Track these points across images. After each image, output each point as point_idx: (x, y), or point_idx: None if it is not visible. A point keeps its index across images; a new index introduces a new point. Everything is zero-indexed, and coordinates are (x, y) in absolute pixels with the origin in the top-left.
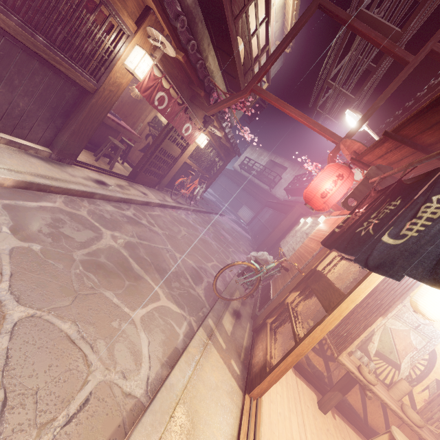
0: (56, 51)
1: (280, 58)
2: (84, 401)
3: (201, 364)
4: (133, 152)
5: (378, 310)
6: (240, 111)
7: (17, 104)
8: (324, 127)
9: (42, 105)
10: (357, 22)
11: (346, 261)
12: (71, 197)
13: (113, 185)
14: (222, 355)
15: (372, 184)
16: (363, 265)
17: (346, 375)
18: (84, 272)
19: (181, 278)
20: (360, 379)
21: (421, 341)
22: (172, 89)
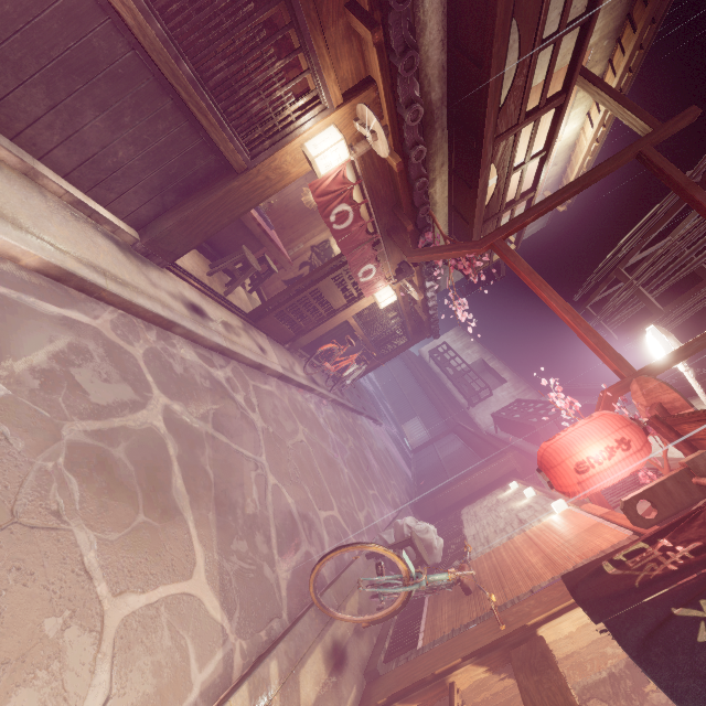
0: (204, 93)
1: (545, 217)
2: None
3: None
4: (273, 281)
5: None
6: (459, 273)
7: (115, 152)
8: (605, 341)
9: (153, 165)
10: (703, 193)
11: (610, 641)
12: (131, 318)
13: (217, 320)
14: None
15: (700, 488)
16: None
17: None
18: (61, 471)
19: (257, 531)
20: None
21: None
22: (365, 208)
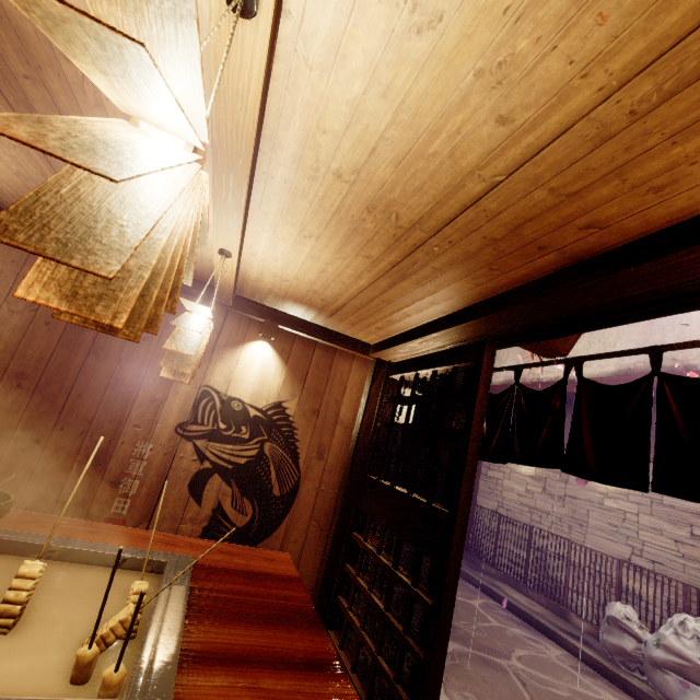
0: None
1: None
2: None
3: None
4: None
5: None
6: None
7: None
8: None
9: None
10: None
11: None
12: None
13: None
14: None
15: None
16: None
17: None
18: None
19: None
20: None
21: None
22: (361, 290)
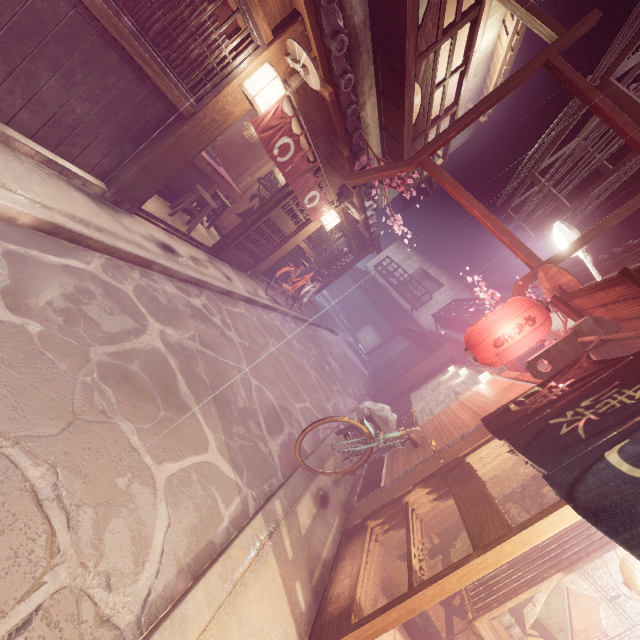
0: (146, 44)
1: (469, 128)
2: (21, 624)
3: (245, 582)
4: (228, 216)
5: (557, 557)
6: (395, 191)
7: (72, 110)
8: (517, 239)
9: (109, 119)
10: (600, 97)
11: (517, 459)
12: (116, 261)
13: (186, 256)
14: (283, 570)
15: (583, 345)
16: (563, 496)
17: None
18: (98, 383)
19: (250, 420)
20: None
21: (616, 624)
22: (304, 137)
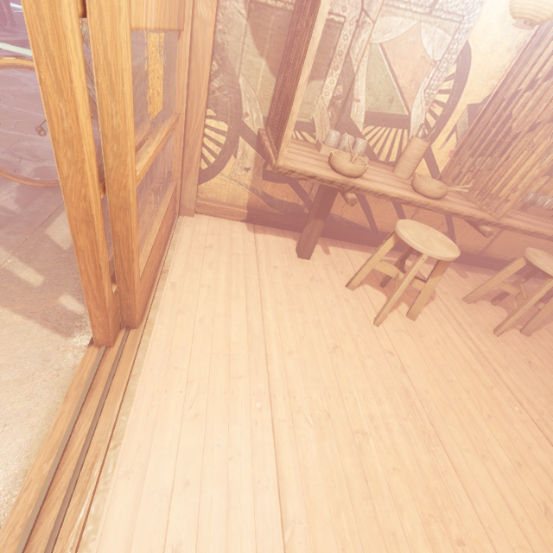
0: None
1: None
2: None
3: None
4: None
5: None
6: None
7: None
8: None
9: None
10: None
11: None
12: None
13: None
14: (23, 304)
15: None
16: None
17: (321, 186)
18: None
19: None
20: (330, 181)
21: (442, 39)
22: None
